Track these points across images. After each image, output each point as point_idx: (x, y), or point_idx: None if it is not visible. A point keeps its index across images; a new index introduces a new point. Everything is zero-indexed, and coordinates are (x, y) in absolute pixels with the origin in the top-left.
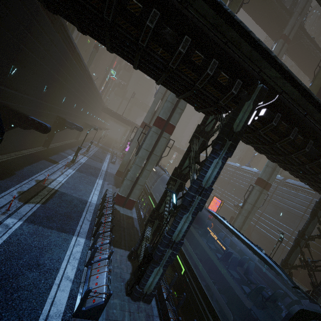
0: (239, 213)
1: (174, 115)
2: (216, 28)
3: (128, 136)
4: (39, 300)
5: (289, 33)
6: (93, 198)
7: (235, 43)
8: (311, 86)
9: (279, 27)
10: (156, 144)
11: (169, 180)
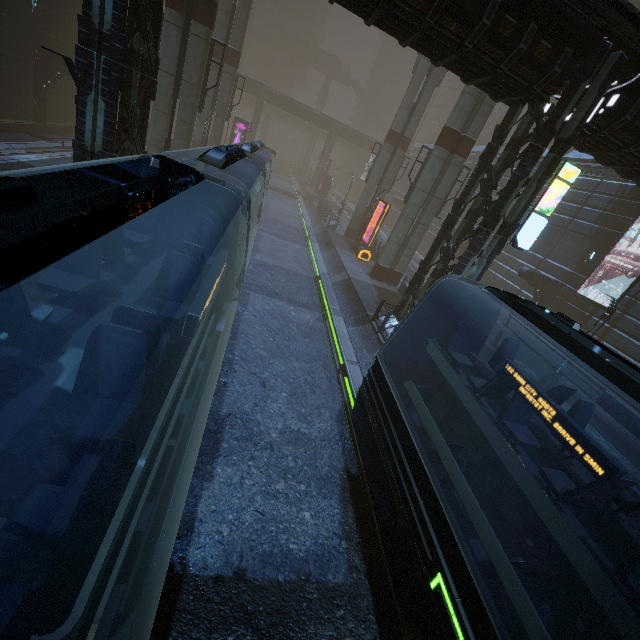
0: (401, 214)
1: None
2: None
3: (253, 119)
4: None
5: None
6: None
7: None
8: None
9: None
10: (182, 55)
11: None
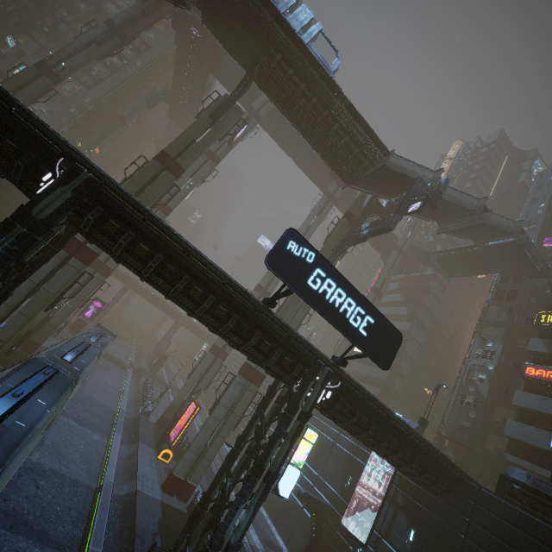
0: (204, 424)
1: None
2: (1, 94)
3: (115, 297)
4: None
5: (334, 191)
6: None
7: (27, 114)
8: (324, 243)
9: (329, 184)
10: (52, 274)
11: None
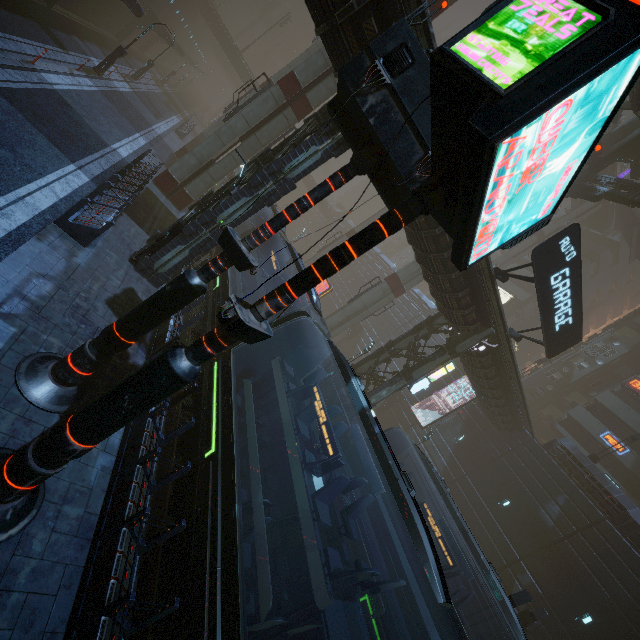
0: (342, 308)
1: (320, 86)
2: None
3: None
4: (13, 180)
5: None
6: (119, 150)
7: None
8: None
9: None
10: (267, 121)
11: (251, 162)
